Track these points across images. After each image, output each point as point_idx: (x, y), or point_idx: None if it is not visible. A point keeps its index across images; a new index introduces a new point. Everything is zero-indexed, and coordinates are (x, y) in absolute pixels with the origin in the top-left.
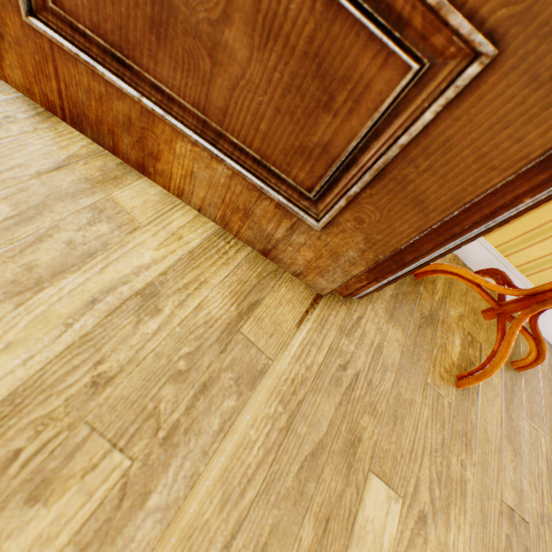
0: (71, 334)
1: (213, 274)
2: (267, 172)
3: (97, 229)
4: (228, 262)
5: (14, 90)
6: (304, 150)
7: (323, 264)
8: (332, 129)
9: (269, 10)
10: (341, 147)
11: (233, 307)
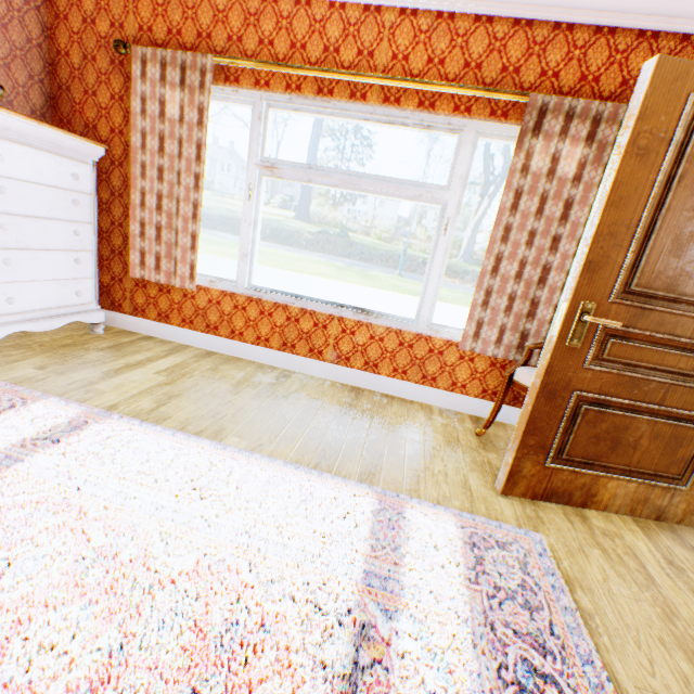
0: (685, 591)
1: (662, 540)
2: (654, 476)
3: (617, 542)
4: (655, 531)
5: (514, 497)
6: (672, 461)
7: (691, 506)
8: (682, 451)
9: (655, 431)
10: (687, 455)
11: (690, 552)
